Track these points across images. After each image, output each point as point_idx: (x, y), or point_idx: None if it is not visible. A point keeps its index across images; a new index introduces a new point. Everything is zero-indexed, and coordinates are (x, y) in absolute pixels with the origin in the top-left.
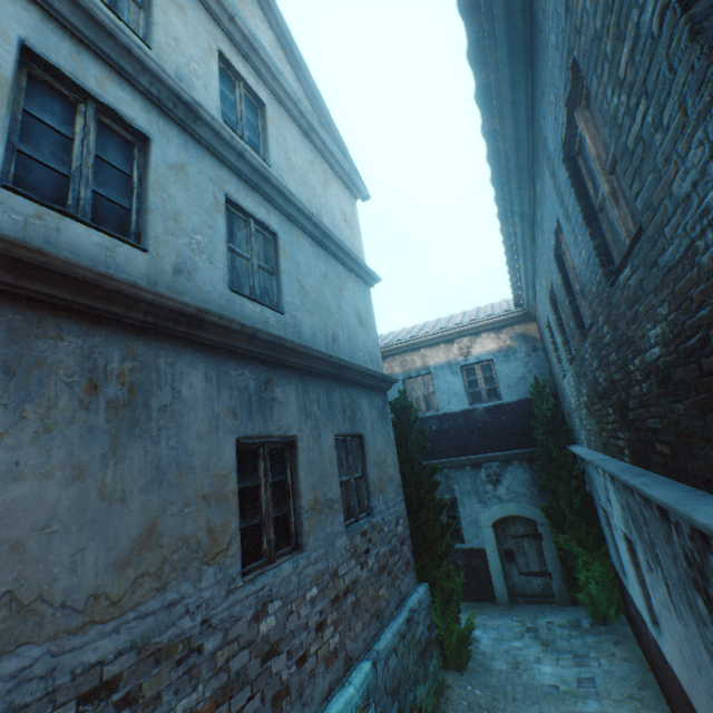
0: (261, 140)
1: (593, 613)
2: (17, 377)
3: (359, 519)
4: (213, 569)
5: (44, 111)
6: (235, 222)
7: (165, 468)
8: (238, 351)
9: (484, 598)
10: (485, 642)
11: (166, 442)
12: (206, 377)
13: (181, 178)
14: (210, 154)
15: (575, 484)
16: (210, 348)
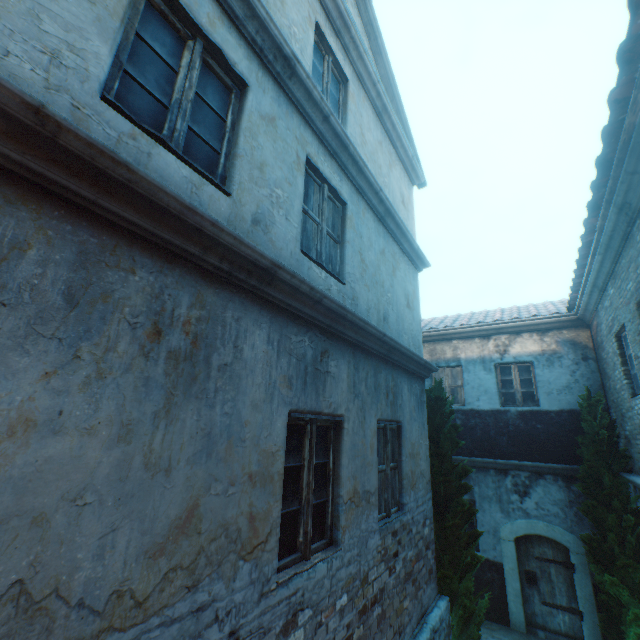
0: (340, 113)
1: None
2: (78, 307)
3: (390, 516)
4: (248, 566)
5: (155, 40)
6: (311, 185)
7: (216, 437)
8: (301, 315)
9: (495, 618)
10: None
11: (221, 407)
12: (268, 338)
13: (270, 130)
14: (297, 113)
15: (632, 520)
16: (275, 307)
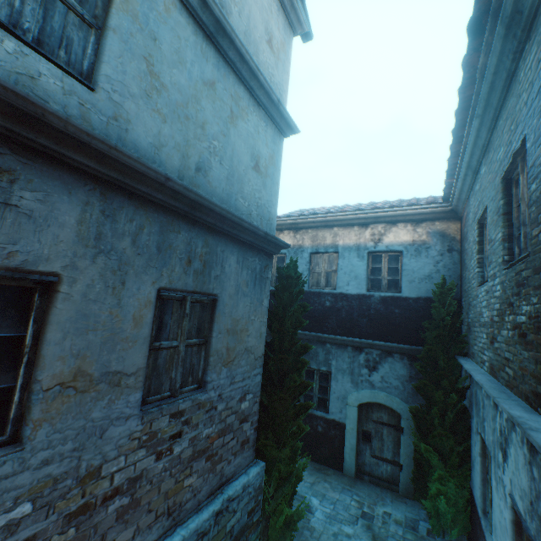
0: None
1: (434, 526)
2: None
3: (177, 395)
4: None
5: None
6: None
7: None
8: None
9: (332, 465)
10: (317, 516)
11: None
12: None
13: None
14: None
15: (455, 398)
16: None
